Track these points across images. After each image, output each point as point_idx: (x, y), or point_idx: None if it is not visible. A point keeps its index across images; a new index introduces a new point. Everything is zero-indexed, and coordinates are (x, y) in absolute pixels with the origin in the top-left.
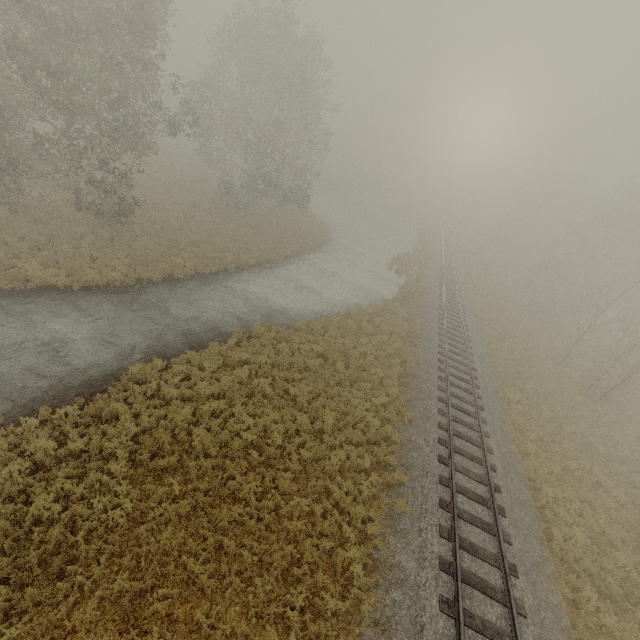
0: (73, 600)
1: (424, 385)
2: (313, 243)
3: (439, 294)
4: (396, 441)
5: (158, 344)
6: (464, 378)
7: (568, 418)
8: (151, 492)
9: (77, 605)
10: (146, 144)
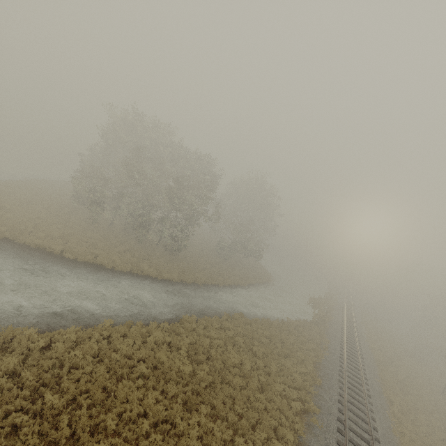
0: (174, 392)
1: (329, 371)
2: (261, 280)
3: (341, 325)
4: (311, 392)
5: (191, 310)
6: (357, 376)
7: (442, 429)
8: (196, 368)
9: (173, 397)
10: (198, 223)
